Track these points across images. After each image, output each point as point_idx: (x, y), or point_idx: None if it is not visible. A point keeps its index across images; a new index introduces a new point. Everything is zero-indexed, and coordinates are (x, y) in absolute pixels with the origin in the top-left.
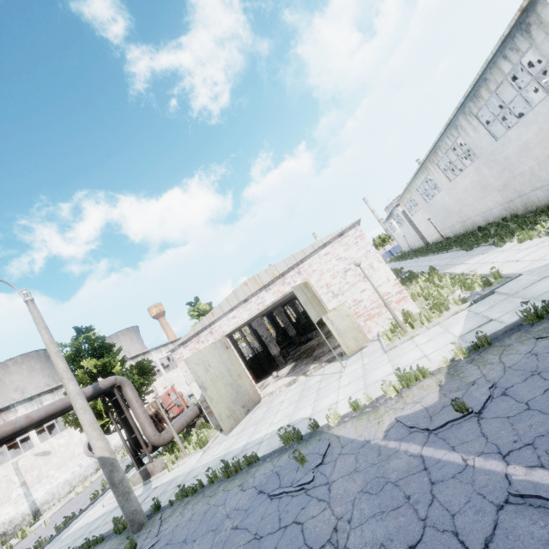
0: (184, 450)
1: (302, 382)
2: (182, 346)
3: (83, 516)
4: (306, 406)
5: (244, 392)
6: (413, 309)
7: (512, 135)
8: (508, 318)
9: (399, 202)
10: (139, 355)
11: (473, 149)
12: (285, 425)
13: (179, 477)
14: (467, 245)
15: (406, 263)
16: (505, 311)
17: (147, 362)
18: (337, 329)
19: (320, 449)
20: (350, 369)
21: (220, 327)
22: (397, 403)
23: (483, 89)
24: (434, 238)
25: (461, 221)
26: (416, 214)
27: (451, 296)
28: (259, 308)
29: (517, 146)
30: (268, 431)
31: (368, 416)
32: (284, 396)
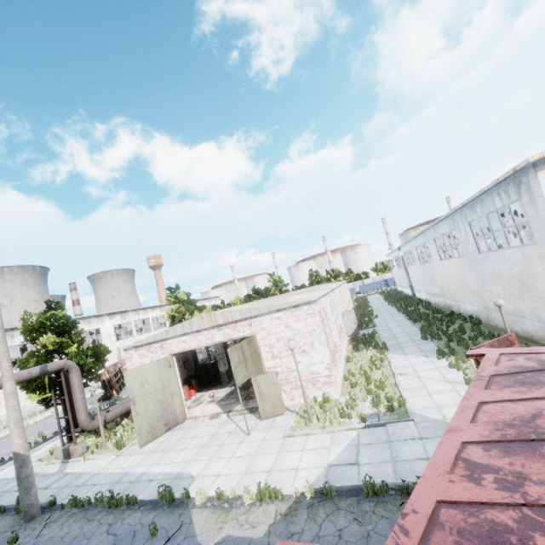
0: (105, 444)
1: (221, 421)
2: (134, 348)
3: (9, 466)
4: (202, 460)
5: (171, 411)
6: (334, 394)
7: (491, 257)
8: (365, 472)
9: (401, 247)
10: (117, 313)
11: (462, 247)
12: (177, 472)
13: (86, 475)
14: (424, 333)
15: (385, 309)
16: (371, 460)
17: (103, 347)
18: (261, 392)
19: (171, 530)
20: (254, 436)
21: (171, 345)
22: (243, 515)
23: (478, 207)
24: (420, 295)
25: (442, 296)
26: (411, 266)
27: (361, 404)
28: (207, 342)
29: (493, 268)
30: (164, 469)
31: (220, 514)
32: (200, 430)
